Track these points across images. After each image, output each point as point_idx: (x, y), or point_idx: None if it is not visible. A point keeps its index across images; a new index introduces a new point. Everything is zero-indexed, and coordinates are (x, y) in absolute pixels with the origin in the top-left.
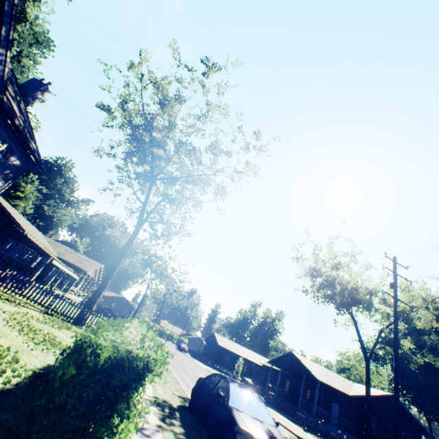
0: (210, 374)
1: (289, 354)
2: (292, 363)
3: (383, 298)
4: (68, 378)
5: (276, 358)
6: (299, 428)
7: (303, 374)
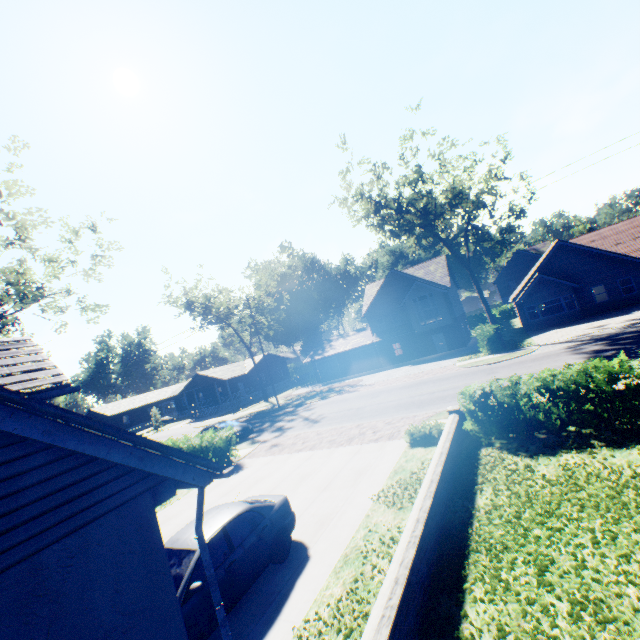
0: (202, 431)
1: (196, 376)
2: (202, 381)
3: (246, 303)
4: (224, 444)
5: (187, 386)
6: (232, 415)
7: (214, 382)
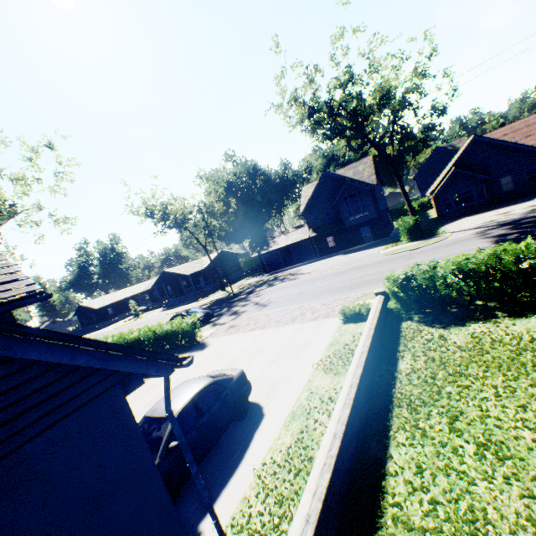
0: (172, 318)
1: (163, 273)
2: (169, 277)
3: (198, 209)
4: (191, 328)
5: (156, 282)
6: (196, 303)
7: (179, 278)
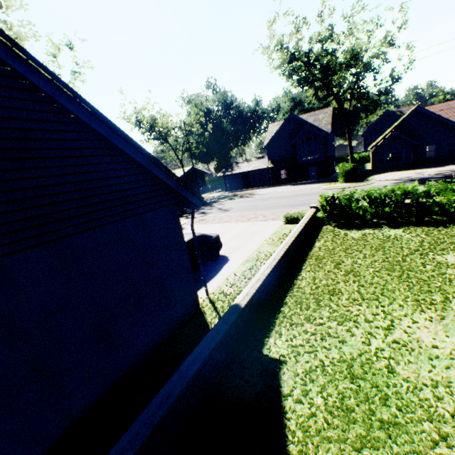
0: None
1: None
2: None
3: (180, 127)
4: None
5: None
6: None
7: None
